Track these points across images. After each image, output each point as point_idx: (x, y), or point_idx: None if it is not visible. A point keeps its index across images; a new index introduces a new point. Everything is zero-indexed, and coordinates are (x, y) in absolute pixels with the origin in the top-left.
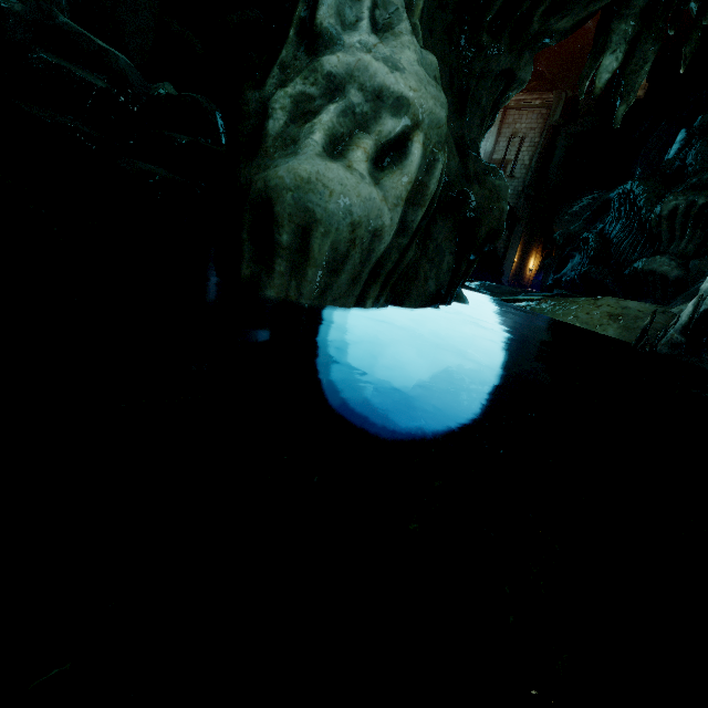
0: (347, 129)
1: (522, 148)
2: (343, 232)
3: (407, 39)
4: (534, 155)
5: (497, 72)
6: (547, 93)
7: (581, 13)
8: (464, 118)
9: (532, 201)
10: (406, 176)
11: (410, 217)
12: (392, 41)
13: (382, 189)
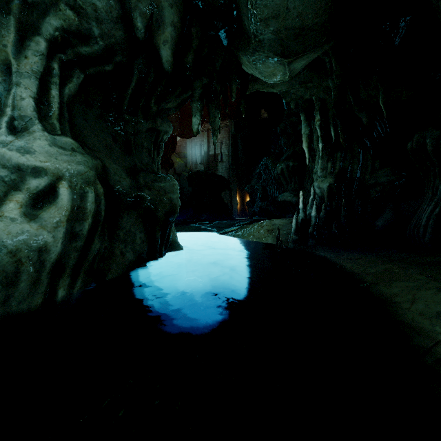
0: (2, 191)
1: (222, 147)
2: (4, 259)
3: (38, 134)
4: (229, 149)
5: (145, 130)
6: (225, 120)
7: (178, 99)
8: (133, 155)
9: (236, 171)
10: (61, 208)
11: (78, 228)
12: (26, 137)
13: (38, 221)
